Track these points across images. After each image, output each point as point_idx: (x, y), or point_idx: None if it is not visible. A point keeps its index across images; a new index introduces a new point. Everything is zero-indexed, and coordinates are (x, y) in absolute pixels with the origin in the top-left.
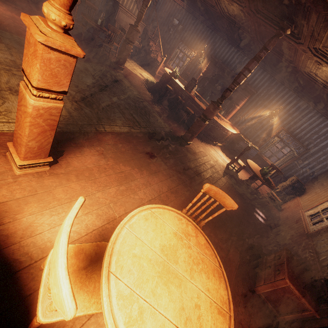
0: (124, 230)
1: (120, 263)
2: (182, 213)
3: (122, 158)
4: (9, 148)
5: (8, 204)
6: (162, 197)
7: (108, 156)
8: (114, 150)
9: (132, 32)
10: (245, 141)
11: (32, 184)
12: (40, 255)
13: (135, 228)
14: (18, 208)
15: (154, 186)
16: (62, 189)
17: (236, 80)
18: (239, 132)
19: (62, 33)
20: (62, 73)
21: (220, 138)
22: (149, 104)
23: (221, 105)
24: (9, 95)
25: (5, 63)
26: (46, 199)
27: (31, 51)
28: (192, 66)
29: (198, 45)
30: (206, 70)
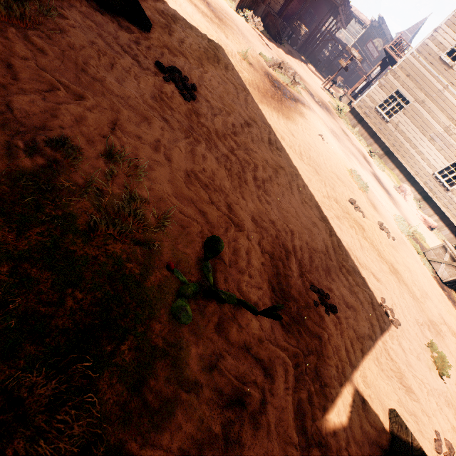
0: None
1: None
2: None
3: None
4: None
5: None
6: None
7: None
8: None
9: None
10: None
11: None
12: None
13: None
14: None
15: None
16: None
17: None
18: None
19: None
20: None
21: None
22: None
23: None
24: None
25: None
26: None
27: None
28: None
29: None
30: None
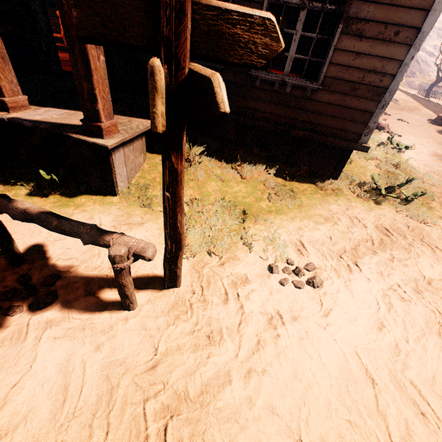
0: None
1: None
2: None
3: None
4: None
5: None
6: None
7: None
8: None
9: None
10: None
11: None
12: None
13: None
14: None
15: None
16: None
17: None
18: None
19: None
20: None
21: None
22: None
23: None
24: None
25: None
26: None
27: None
28: None
29: None
30: None
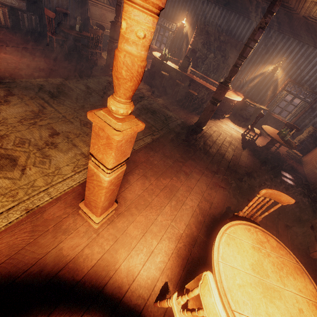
0: (220, 264)
1: (234, 298)
2: (247, 222)
3: (159, 172)
4: (84, 210)
5: (105, 259)
6: (206, 197)
7: (149, 175)
8: (149, 167)
9: (115, 29)
10: (252, 105)
11: (111, 232)
12: (149, 294)
13: (226, 259)
14: (113, 259)
15: (195, 189)
16: (132, 226)
17: (242, 55)
18: (243, 97)
19: (125, 117)
20: (127, 147)
21: (227, 110)
22: (153, 100)
23: (218, 73)
24: (49, 150)
25: (28, 117)
26: (127, 241)
27: (102, 142)
28: (177, 39)
29: (178, 14)
30: (194, 40)
